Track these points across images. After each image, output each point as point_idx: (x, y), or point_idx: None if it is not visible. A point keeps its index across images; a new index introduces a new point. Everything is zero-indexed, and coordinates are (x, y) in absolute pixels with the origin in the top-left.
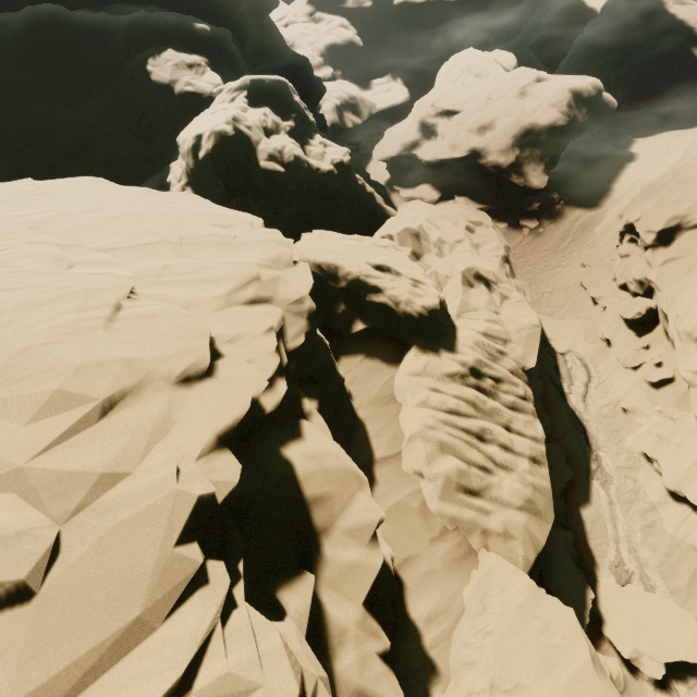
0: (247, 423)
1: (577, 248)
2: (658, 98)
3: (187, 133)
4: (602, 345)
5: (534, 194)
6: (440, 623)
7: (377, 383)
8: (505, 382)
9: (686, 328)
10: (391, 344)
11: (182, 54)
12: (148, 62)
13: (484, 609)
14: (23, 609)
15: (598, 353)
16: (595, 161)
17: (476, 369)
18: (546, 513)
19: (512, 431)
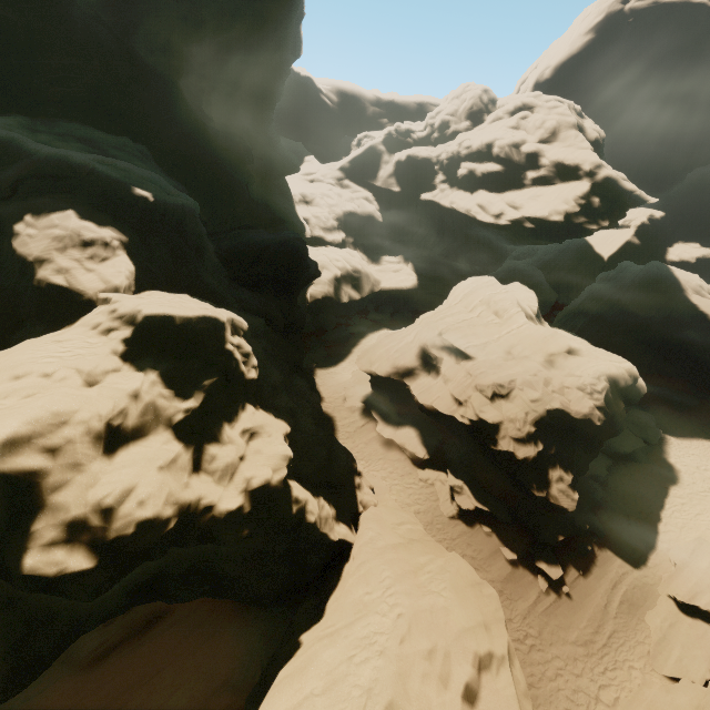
0: None
1: (624, 658)
2: (680, 381)
3: None
4: None
5: (556, 510)
6: None
7: None
8: None
9: None
10: None
11: (85, 223)
12: (24, 218)
13: None
14: None
15: None
16: (625, 459)
17: None
18: None
19: None
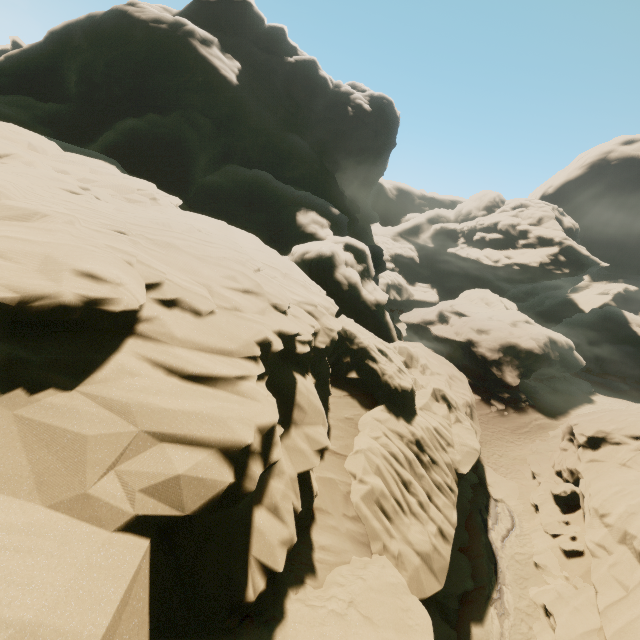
0: (287, 346)
1: (531, 438)
2: (621, 377)
3: (304, 245)
4: (531, 509)
5: (507, 388)
6: (329, 555)
7: (349, 412)
8: (439, 467)
9: (594, 504)
10: (368, 397)
11: (319, 216)
12: (300, 212)
13: (364, 567)
14: (197, 316)
15: (526, 513)
16: (561, 392)
17: (420, 443)
18: (438, 576)
19: (432, 502)
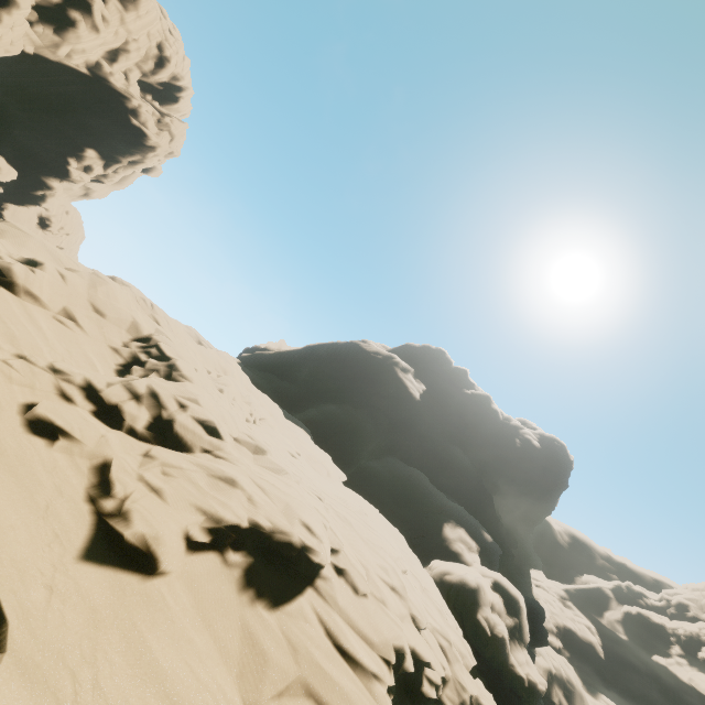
0: (414, 675)
1: None
2: None
3: (446, 562)
4: None
5: None
6: None
7: None
8: None
9: None
10: None
11: (468, 535)
12: (448, 523)
13: None
14: (355, 593)
15: None
16: None
17: None
18: None
19: None
